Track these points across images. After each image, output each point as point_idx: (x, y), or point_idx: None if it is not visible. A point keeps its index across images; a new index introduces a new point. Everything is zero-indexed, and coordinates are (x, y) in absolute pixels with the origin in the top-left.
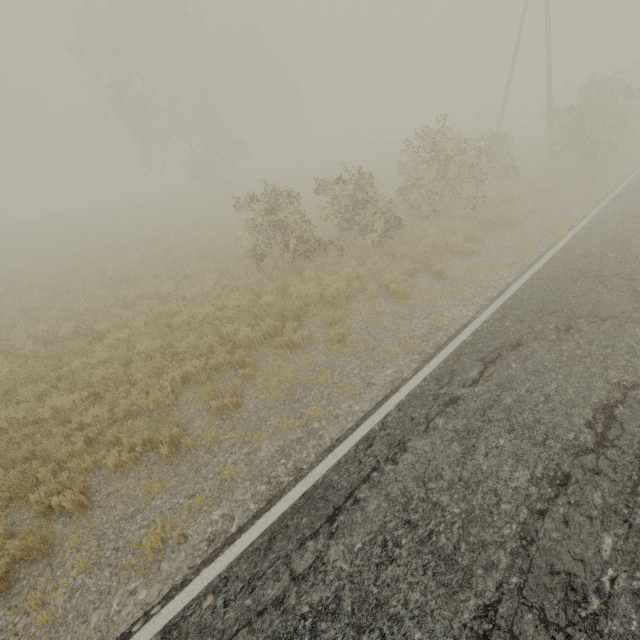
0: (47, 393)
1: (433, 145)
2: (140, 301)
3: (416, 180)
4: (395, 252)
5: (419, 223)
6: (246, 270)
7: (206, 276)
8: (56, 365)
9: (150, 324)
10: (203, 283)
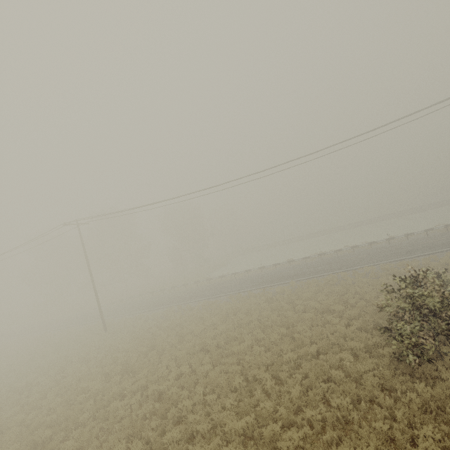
0: None
1: None
2: None
3: None
4: None
5: None
6: None
7: None
8: None
9: None
10: None
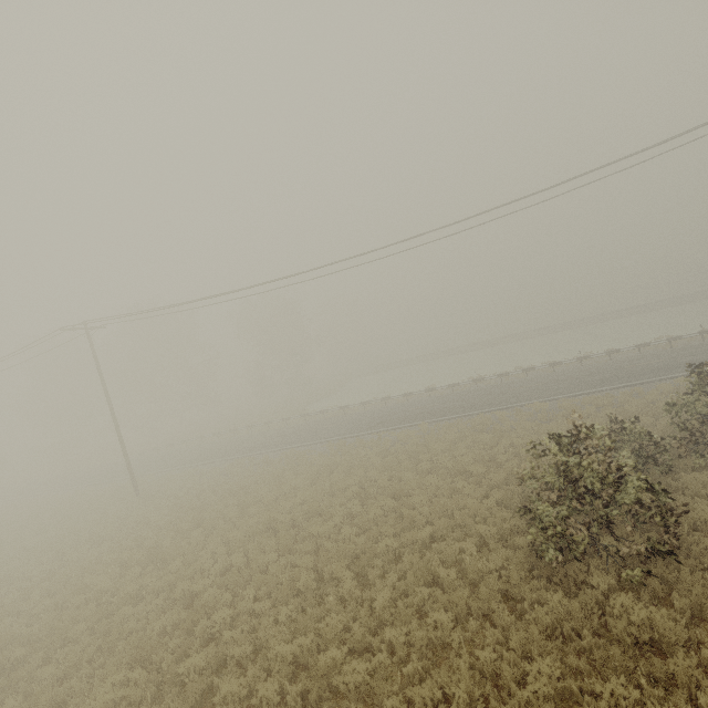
0: None
1: None
2: None
3: None
4: None
5: None
6: None
7: None
8: None
9: None
10: None
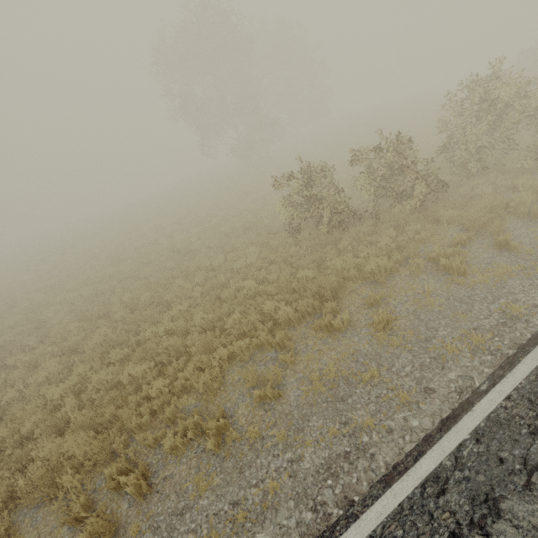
0: (129, 355)
1: (482, 95)
2: (197, 273)
3: (461, 136)
4: (438, 217)
5: (464, 182)
6: (283, 242)
7: (249, 249)
8: (136, 330)
9: (204, 295)
10: (247, 255)
